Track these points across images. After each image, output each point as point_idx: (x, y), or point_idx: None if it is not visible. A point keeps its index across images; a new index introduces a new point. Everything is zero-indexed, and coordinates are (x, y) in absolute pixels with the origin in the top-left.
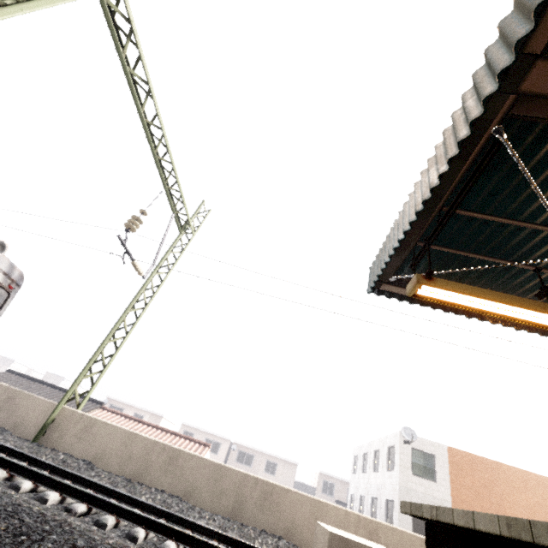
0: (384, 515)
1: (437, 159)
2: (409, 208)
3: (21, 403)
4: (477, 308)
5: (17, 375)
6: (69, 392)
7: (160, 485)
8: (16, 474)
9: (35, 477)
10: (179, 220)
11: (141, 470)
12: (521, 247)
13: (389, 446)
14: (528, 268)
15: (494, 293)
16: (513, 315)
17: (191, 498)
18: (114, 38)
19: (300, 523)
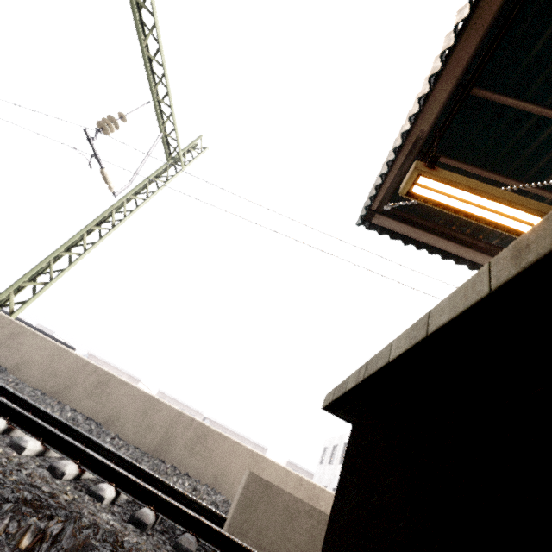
0: None
1: None
2: (422, 86)
3: None
4: (487, 220)
5: None
6: (2, 295)
7: (81, 407)
8: None
9: None
10: (169, 147)
11: (63, 388)
12: None
13: None
14: None
15: (514, 195)
16: None
17: (112, 427)
18: None
19: (232, 474)
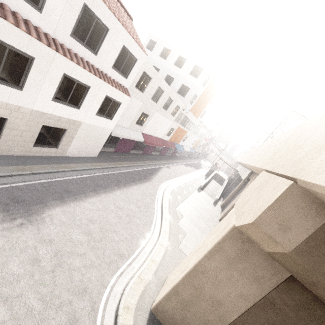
0: (179, 89)
1: None
2: None
3: None
4: None
5: None
6: None
7: None
8: None
9: None
10: None
11: None
12: None
13: (197, 65)
14: None
15: None
16: None
17: None
18: None
19: None
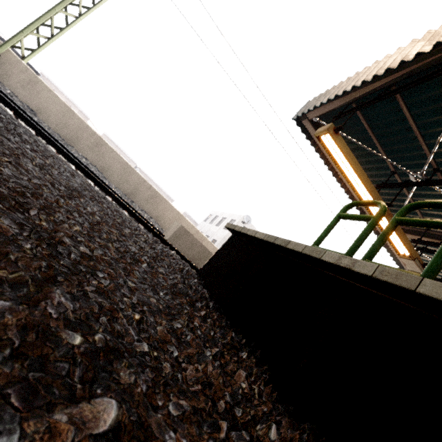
0: None
1: (433, 35)
2: (375, 68)
3: None
4: (342, 169)
5: None
6: (15, 39)
7: (85, 155)
8: None
9: None
10: None
11: (73, 139)
12: (402, 152)
13: (232, 219)
14: (391, 168)
15: (359, 166)
16: (355, 185)
17: (105, 173)
18: None
19: (166, 218)
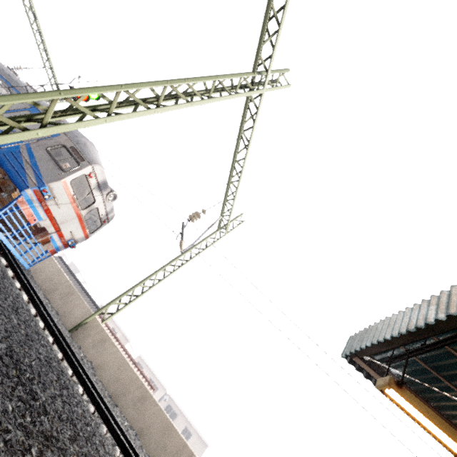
0: None
1: (439, 304)
2: (403, 320)
3: (74, 300)
4: (432, 432)
5: (63, 263)
6: (103, 309)
7: (127, 413)
8: (66, 360)
9: (74, 368)
10: (221, 221)
11: (120, 394)
12: None
13: None
14: None
15: (452, 429)
16: None
17: (142, 438)
18: (244, 115)
19: None
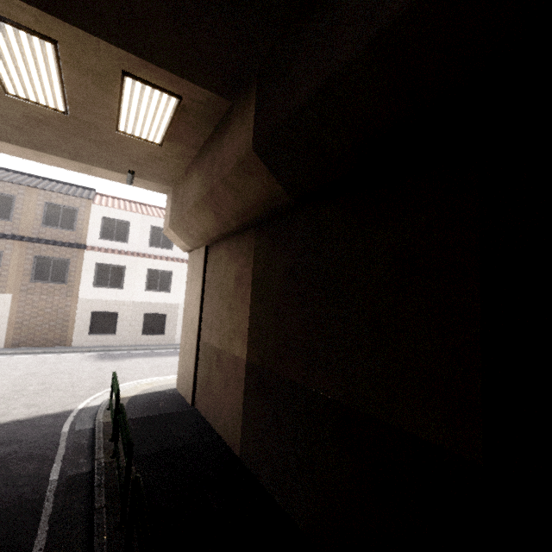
0: None
1: None
2: None
3: None
4: None
5: None
6: None
7: None
8: None
9: None
10: None
11: None
12: None
13: None
14: None
15: None
16: None
17: None
18: None
19: None
